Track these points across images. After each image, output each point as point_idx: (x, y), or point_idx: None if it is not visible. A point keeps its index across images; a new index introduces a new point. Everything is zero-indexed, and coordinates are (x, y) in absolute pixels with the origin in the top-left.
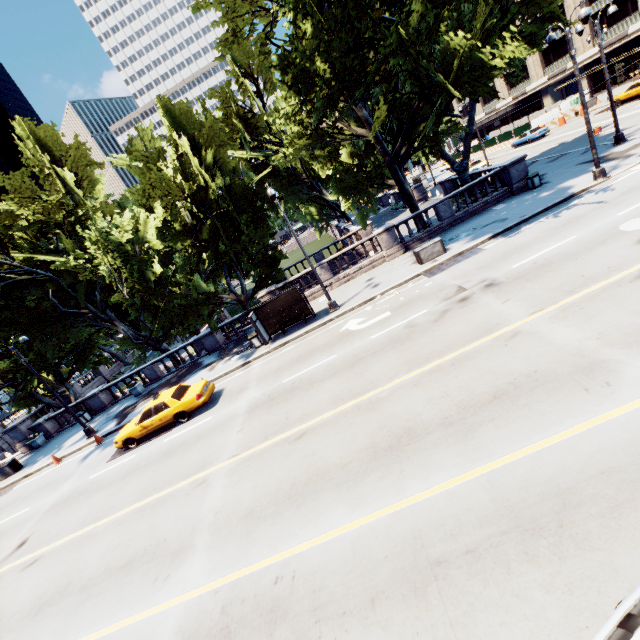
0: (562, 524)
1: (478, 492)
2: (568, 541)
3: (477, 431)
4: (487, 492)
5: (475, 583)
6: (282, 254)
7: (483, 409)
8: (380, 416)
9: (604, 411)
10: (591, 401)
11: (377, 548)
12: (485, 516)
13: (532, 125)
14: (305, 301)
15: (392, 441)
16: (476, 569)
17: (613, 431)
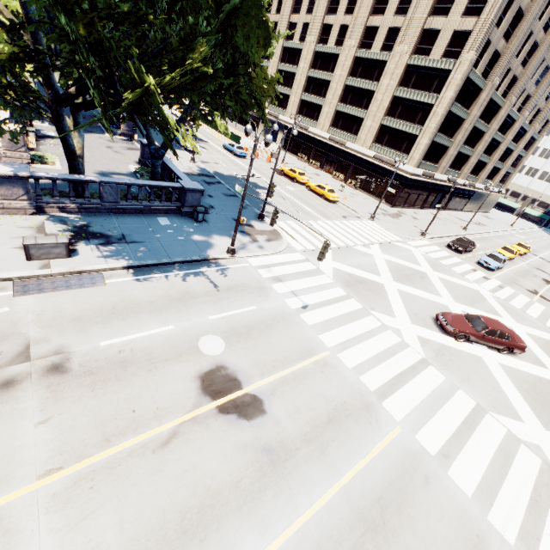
0: None
1: None
2: None
3: None
4: None
5: None
6: None
7: None
8: None
9: None
10: None
11: None
12: None
13: (242, 141)
14: None
15: None
16: None
17: None
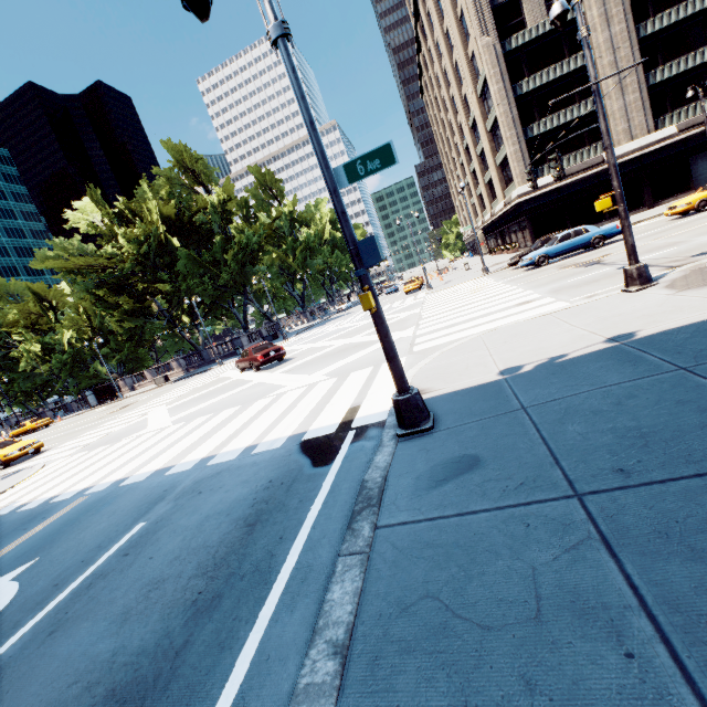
0: None
1: None
2: None
3: None
4: None
5: None
6: (143, 358)
7: None
8: None
9: None
10: None
11: None
12: None
13: (404, 278)
14: (109, 391)
15: None
16: None
17: None
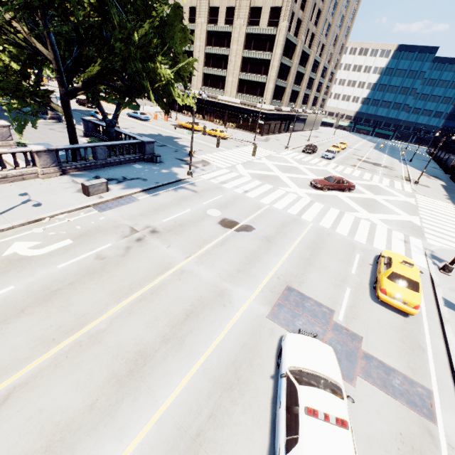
0: (239, 378)
1: (201, 379)
2: (243, 385)
3: (186, 340)
4: (205, 377)
5: (219, 432)
6: None
7: (184, 325)
8: (109, 347)
9: (233, 316)
10: (228, 311)
11: (156, 454)
12: (210, 392)
13: (140, 108)
14: None
15: (131, 366)
16: (217, 424)
17: (239, 325)
